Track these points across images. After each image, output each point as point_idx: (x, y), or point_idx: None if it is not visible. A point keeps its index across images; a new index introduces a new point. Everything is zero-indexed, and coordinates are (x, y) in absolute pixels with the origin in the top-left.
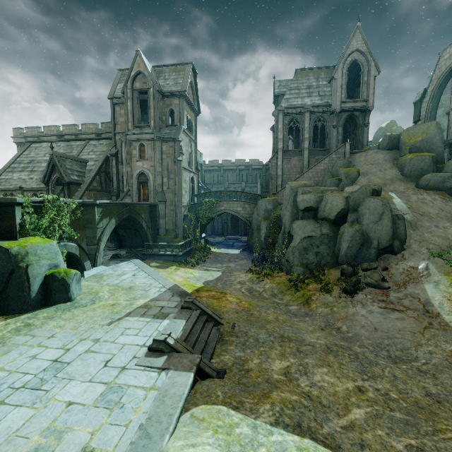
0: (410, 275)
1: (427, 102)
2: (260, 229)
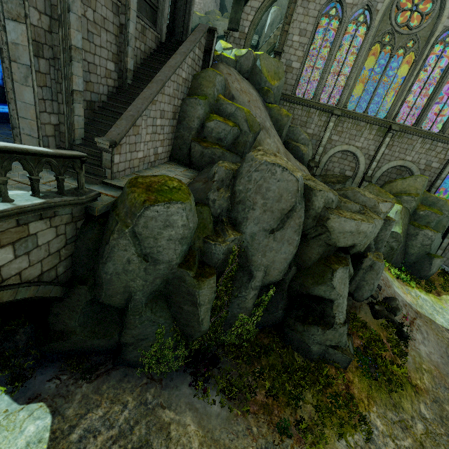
0: (387, 284)
1: (256, 12)
2: (199, 305)
